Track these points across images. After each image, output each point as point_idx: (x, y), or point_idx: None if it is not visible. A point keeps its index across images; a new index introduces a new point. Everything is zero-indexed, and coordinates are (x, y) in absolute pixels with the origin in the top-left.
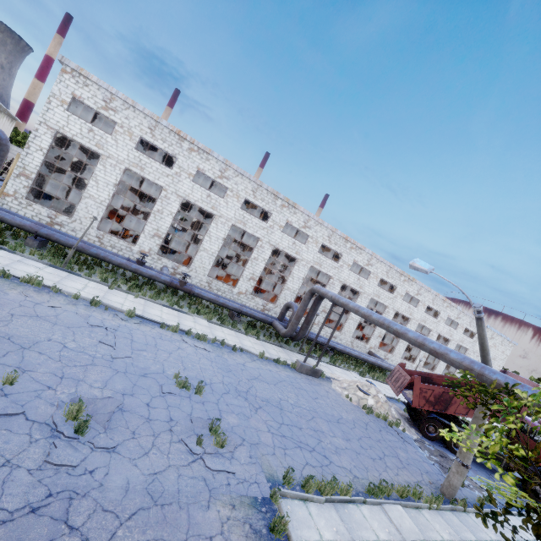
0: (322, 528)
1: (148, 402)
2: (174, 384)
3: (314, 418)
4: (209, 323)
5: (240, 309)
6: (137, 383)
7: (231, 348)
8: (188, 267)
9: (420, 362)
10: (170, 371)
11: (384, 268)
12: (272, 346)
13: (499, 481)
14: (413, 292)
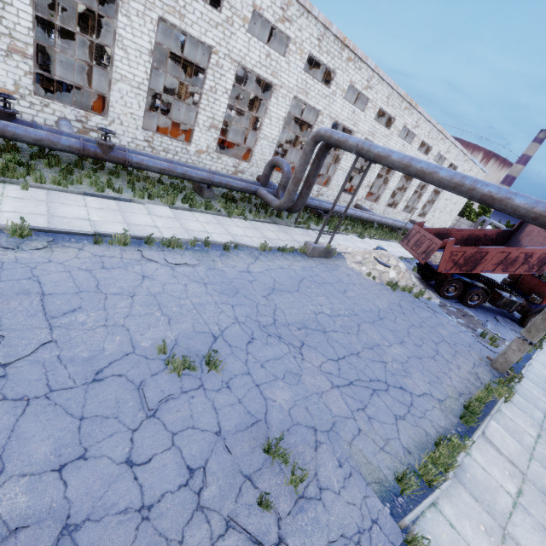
0: (475, 543)
1: (127, 455)
2: (163, 368)
3: (360, 325)
4: (172, 210)
5: (210, 179)
6: (85, 411)
7: (220, 248)
8: (104, 116)
9: (401, 206)
10: (145, 339)
11: (385, 91)
12: (265, 225)
13: (502, 321)
14: (412, 124)
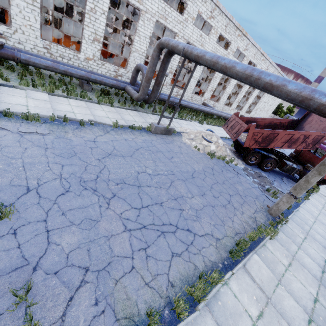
0: None
1: None
2: None
3: (173, 182)
4: (50, 96)
5: (87, 77)
6: None
7: (78, 123)
8: (8, 26)
9: (234, 106)
10: None
11: (224, 21)
12: (127, 111)
13: (286, 181)
14: (243, 47)
